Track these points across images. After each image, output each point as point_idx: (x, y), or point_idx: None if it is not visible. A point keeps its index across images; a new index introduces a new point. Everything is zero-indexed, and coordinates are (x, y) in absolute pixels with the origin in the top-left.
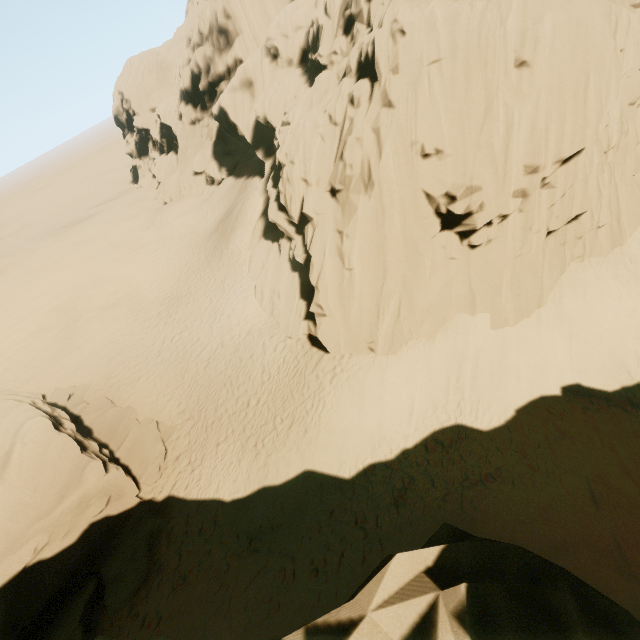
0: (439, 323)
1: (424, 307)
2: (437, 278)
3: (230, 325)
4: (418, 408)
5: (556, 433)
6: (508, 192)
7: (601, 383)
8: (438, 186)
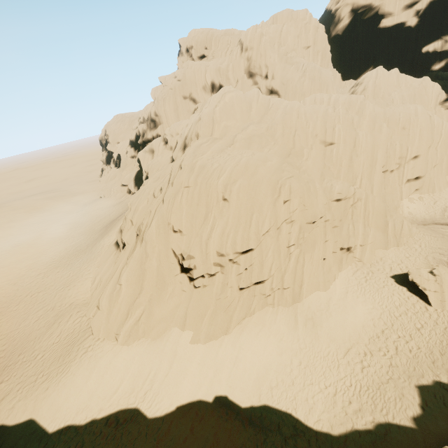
0: (162, 331)
1: (158, 318)
2: (172, 300)
3: (66, 295)
4: (122, 389)
5: (189, 431)
6: (210, 262)
7: (240, 399)
8: (178, 249)
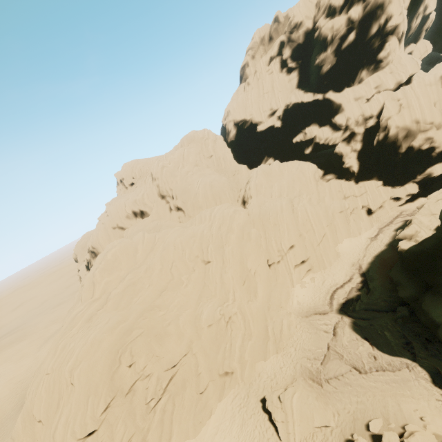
0: None
1: None
2: None
3: None
4: None
5: None
6: None
7: None
8: (40, 440)
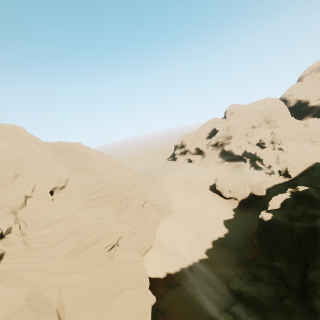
0: None
1: None
2: None
3: (255, 180)
4: None
5: None
6: None
7: None
8: None
